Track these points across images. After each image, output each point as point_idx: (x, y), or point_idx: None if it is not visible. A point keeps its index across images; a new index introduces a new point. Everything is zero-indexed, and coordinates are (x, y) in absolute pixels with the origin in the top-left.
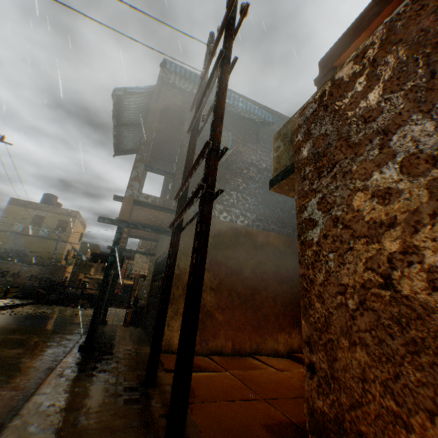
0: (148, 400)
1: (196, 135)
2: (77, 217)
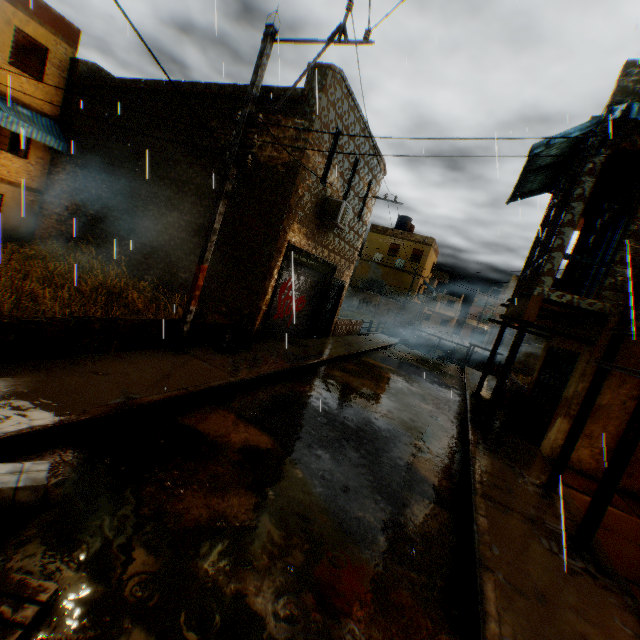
0: (551, 500)
1: None
2: (432, 246)
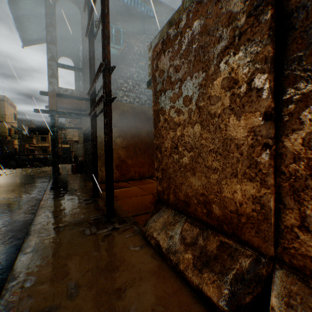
0: (96, 202)
1: (92, 40)
2: (6, 101)
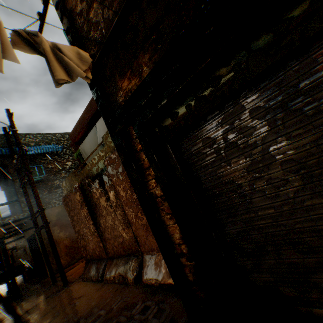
0: (56, 284)
1: (26, 188)
2: None
